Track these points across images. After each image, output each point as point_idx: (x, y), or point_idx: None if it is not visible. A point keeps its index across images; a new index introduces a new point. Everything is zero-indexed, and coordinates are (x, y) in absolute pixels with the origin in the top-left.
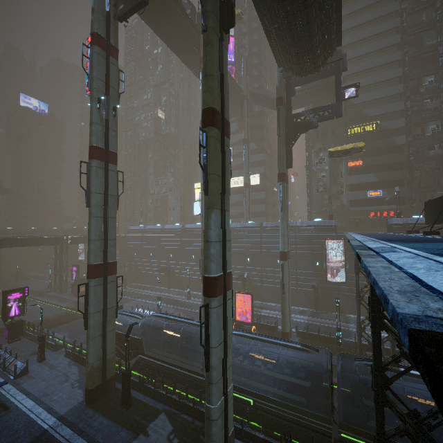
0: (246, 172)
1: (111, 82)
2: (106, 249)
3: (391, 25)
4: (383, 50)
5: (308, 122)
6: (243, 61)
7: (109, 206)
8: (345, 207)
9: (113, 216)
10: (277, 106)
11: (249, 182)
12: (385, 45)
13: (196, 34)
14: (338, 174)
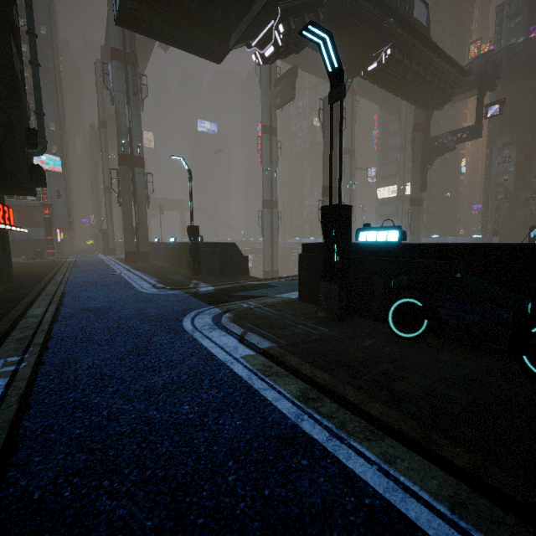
0: (399, 184)
1: (273, 153)
2: (272, 262)
3: None
4: None
5: (444, 146)
6: None
7: (273, 236)
8: (534, 217)
9: (276, 241)
10: (412, 132)
11: (403, 194)
12: None
13: None
14: (530, 174)
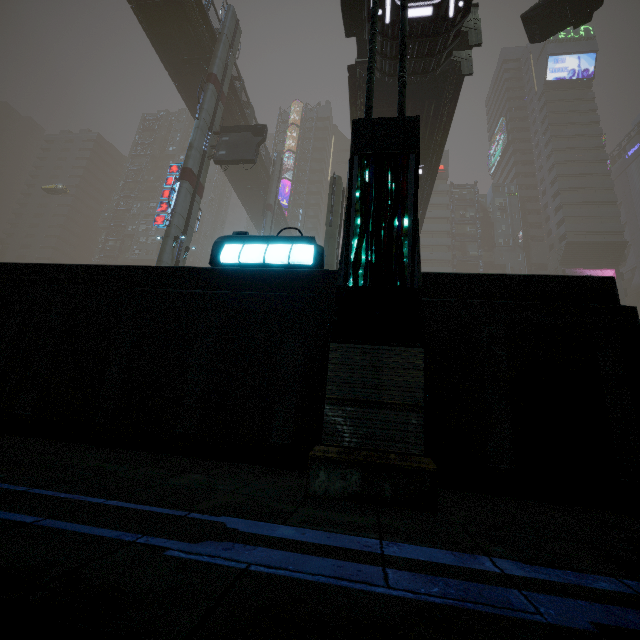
0: None
1: (191, 220)
2: None
3: (443, 228)
4: (437, 247)
5: None
6: (302, 213)
7: None
8: None
9: None
10: None
11: None
12: (438, 243)
13: (265, 178)
14: None
